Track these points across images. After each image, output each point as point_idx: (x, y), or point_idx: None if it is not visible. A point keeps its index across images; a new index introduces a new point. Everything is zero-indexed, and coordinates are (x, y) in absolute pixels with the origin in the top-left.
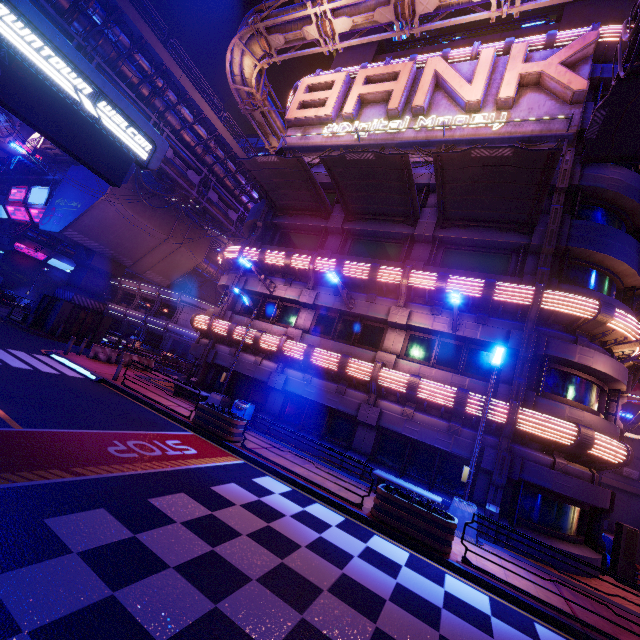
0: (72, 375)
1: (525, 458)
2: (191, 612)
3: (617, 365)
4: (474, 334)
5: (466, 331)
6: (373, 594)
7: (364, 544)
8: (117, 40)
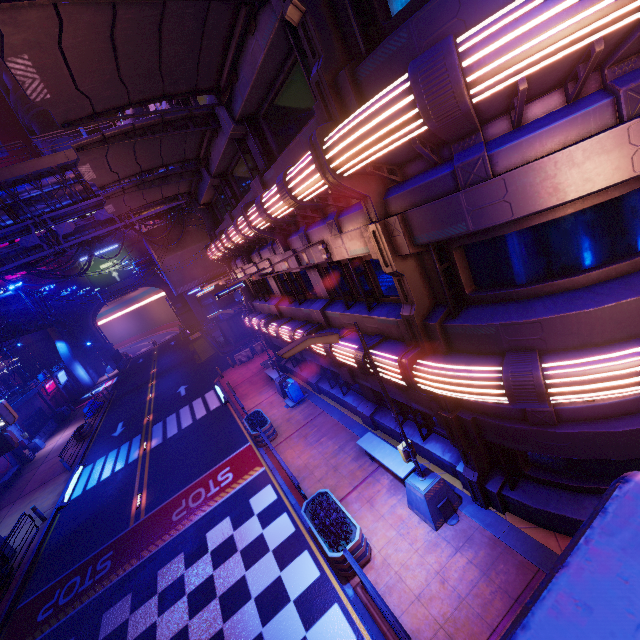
0: (213, 408)
1: (481, 412)
2: None
3: (613, 142)
4: (343, 253)
5: (336, 252)
6: None
7: (278, 573)
8: (31, 194)
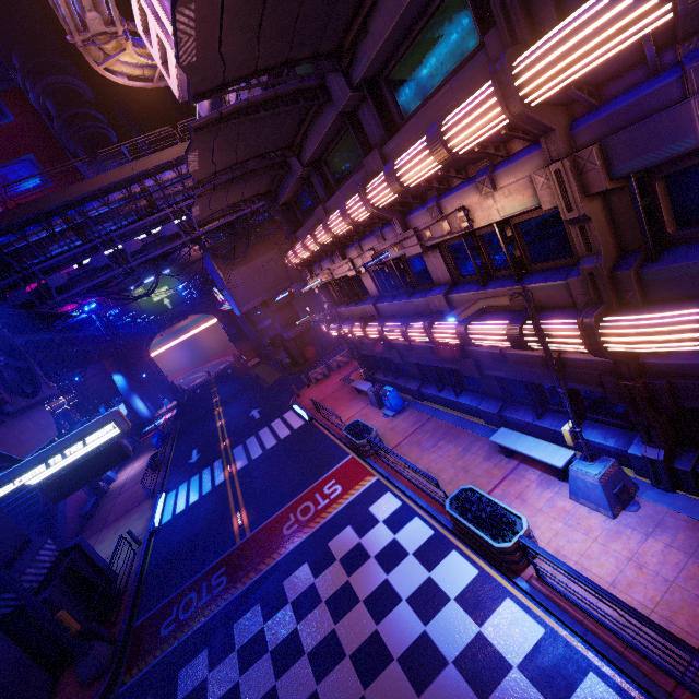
0: (297, 427)
1: (678, 374)
2: (263, 689)
3: None
4: (493, 215)
5: (481, 217)
6: (386, 653)
7: (427, 574)
8: (98, 212)
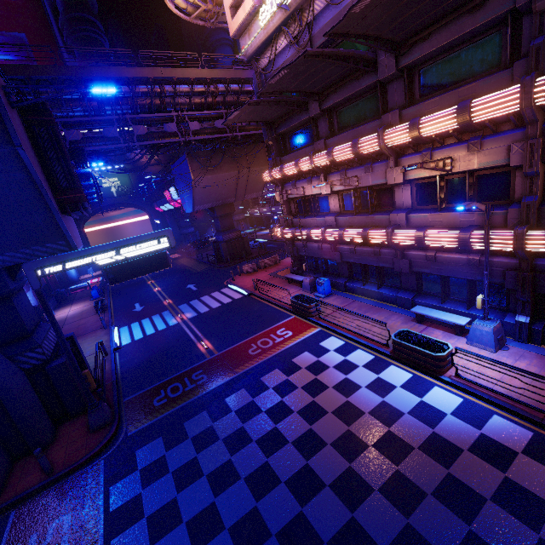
0: (237, 298)
1: None
2: (266, 429)
3: None
4: (470, 165)
5: (461, 165)
6: (359, 410)
7: (376, 376)
8: (124, 95)
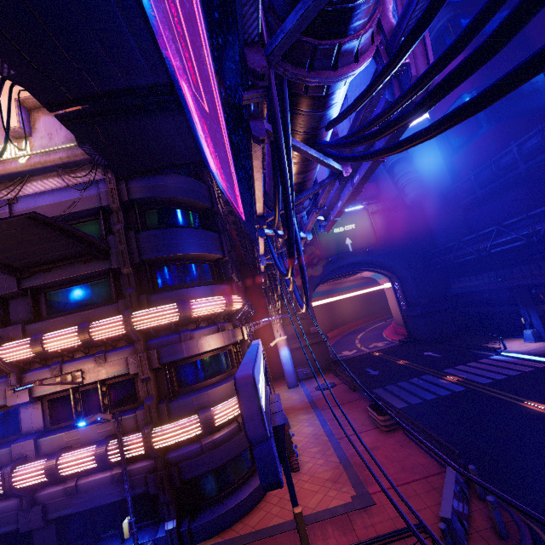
0: None
1: (181, 460)
2: None
3: (220, 336)
4: (100, 375)
5: (92, 376)
6: None
7: None
8: None
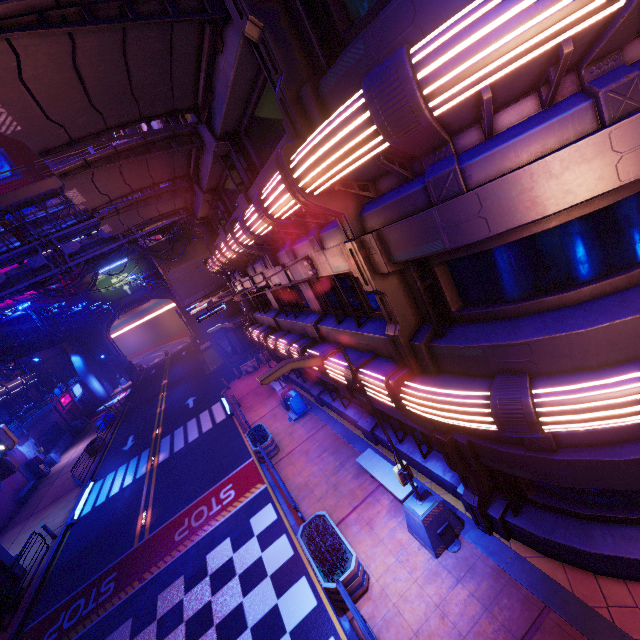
0: (219, 421)
1: (476, 435)
2: None
3: (594, 150)
4: (328, 269)
5: (321, 268)
6: None
7: (275, 601)
8: (36, 216)
